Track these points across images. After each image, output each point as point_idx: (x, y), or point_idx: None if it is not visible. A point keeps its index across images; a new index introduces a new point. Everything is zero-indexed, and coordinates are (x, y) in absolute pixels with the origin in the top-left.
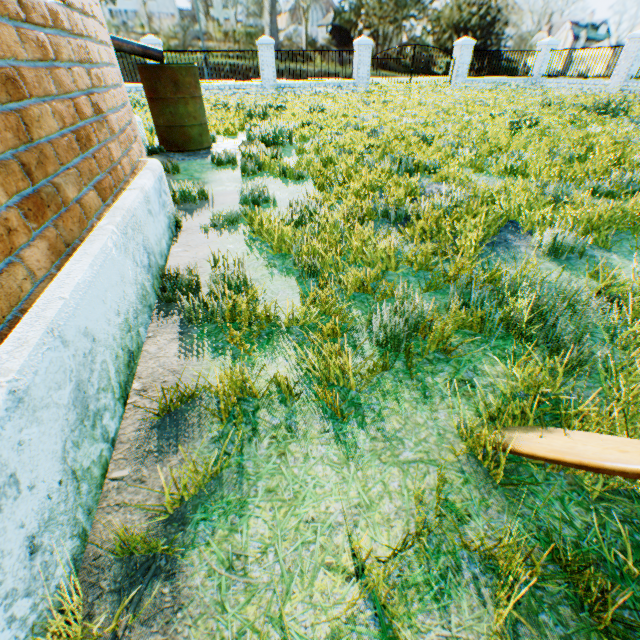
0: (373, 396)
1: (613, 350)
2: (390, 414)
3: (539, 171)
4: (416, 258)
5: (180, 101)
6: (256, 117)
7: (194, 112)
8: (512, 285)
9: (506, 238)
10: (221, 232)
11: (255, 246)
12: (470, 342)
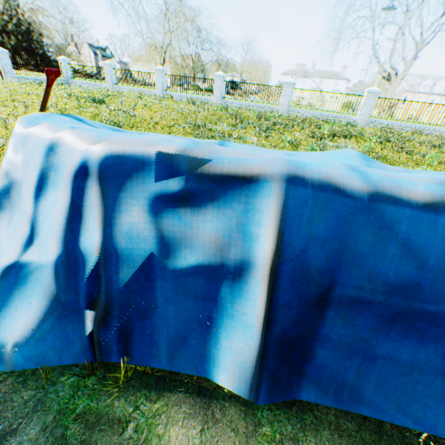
0: None
1: None
2: None
3: None
4: None
5: None
6: None
7: None
8: None
9: None
10: None
11: None
12: None
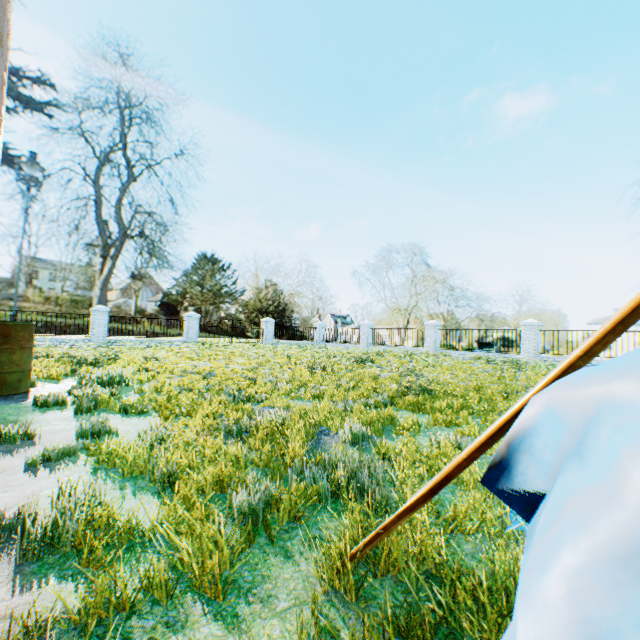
0: (245, 569)
1: (399, 493)
2: (263, 578)
3: (333, 395)
4: (261, 458)
5: (6, 350)
6: (87, 364)
7: (20, 359)
8: (330, 460)
9: (322, 438)
10: (55, 466)
11: (100, 473)
12: (313, 509)
